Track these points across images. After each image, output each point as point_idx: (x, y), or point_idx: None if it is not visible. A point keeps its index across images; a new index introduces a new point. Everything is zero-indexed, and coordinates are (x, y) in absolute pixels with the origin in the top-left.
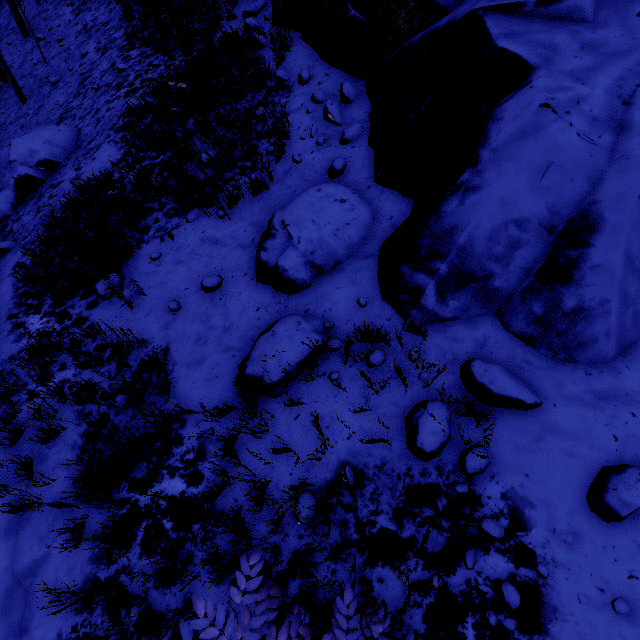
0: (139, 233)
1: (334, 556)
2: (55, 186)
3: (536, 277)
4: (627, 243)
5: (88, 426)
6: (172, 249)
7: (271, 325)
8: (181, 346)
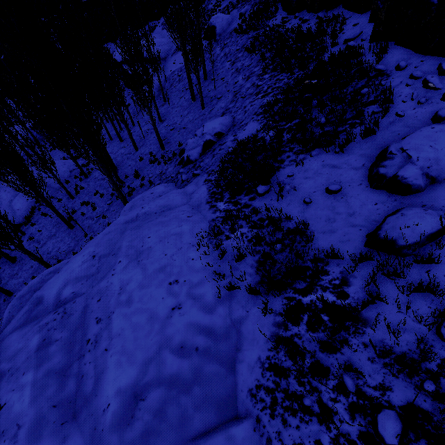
0: (278, 163)
1: None
2: (222, 144)
3: None
4: None
5: (259, 257)
6: (301, 171)
7: (396, 211)
8: (315, 222)
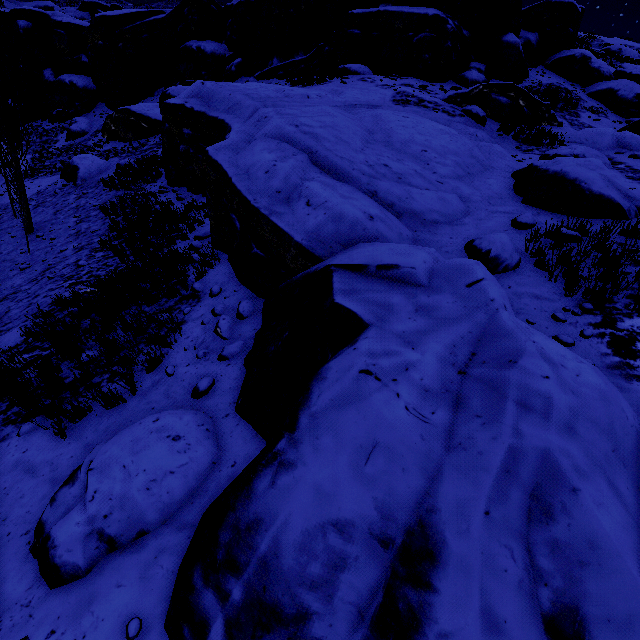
0: None
1: None
2: None
3: (371, 628)
4: (483, 594)
5: None
6: None
7: None
8: None
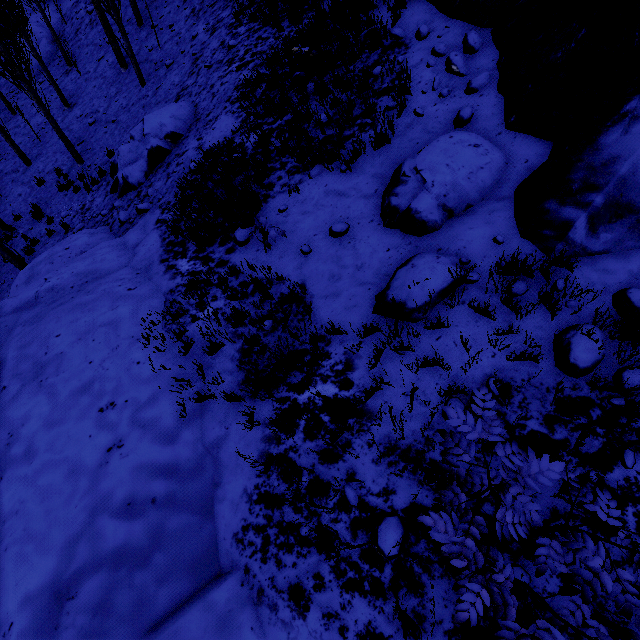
0: (265, 189)
1: (485, 450)
2: (180, 155)
3: None
4: None
5: (242, 344)
6: (297, 202)
7: (407, 260)
8: (316, 282)
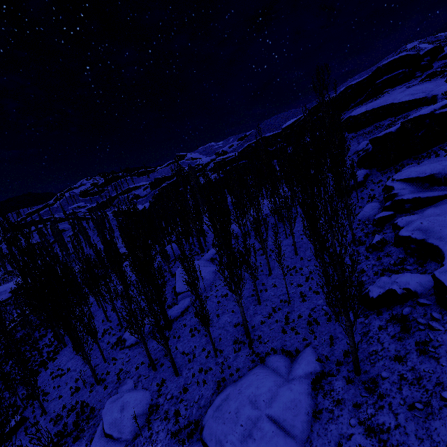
0: None
1: None
2: None
3: None
4: None
5: None
6: None
7: None
8: None
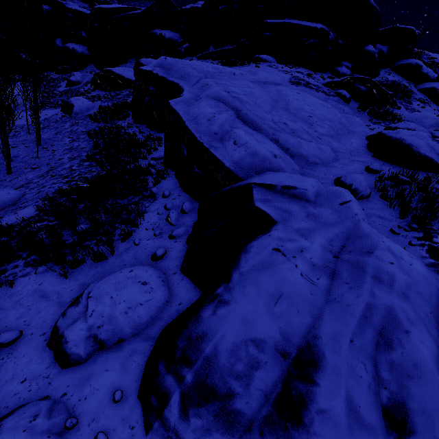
0: None
1: None
2: None
3: (273, 406)
4: (347, 389)
5: None
6: (6, 294)
7: (10, 412)
8: None
